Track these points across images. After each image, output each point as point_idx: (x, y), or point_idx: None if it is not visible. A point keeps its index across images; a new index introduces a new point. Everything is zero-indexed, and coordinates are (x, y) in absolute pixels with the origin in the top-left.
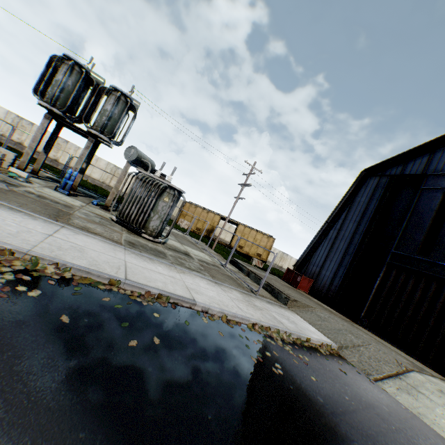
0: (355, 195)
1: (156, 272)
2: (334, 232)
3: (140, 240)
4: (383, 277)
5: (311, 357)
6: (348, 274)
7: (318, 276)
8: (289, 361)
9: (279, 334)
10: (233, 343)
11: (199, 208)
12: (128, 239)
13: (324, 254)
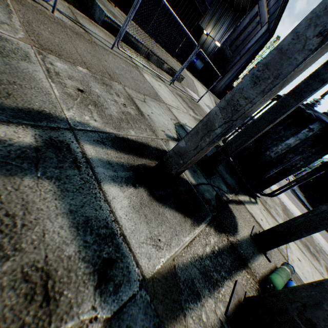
0: None
1: None
2: None
3: None
4: None
5: None
6: None
7: None
8: None
9: None
10: None
11: None
12: None
13: None
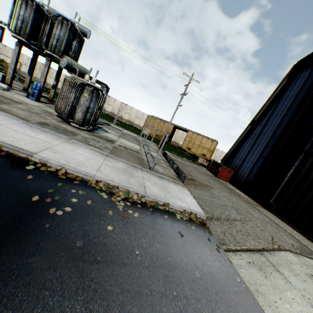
0: (284, 90)
1: (28, 136)
2: (259, 128)
3: (65, 125)
4: (298, 165)
5: (147, 215)
6: (265, 165)
7: (239, 167)
8: (98, 211)
9: (129, 194)
10: (33, 185)
11: (157, 119)
12: (47, 122)
13: (247, 148)
